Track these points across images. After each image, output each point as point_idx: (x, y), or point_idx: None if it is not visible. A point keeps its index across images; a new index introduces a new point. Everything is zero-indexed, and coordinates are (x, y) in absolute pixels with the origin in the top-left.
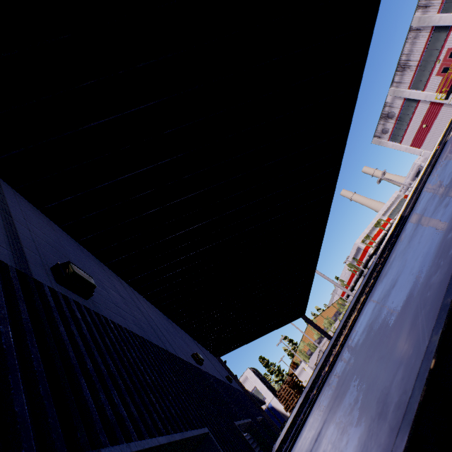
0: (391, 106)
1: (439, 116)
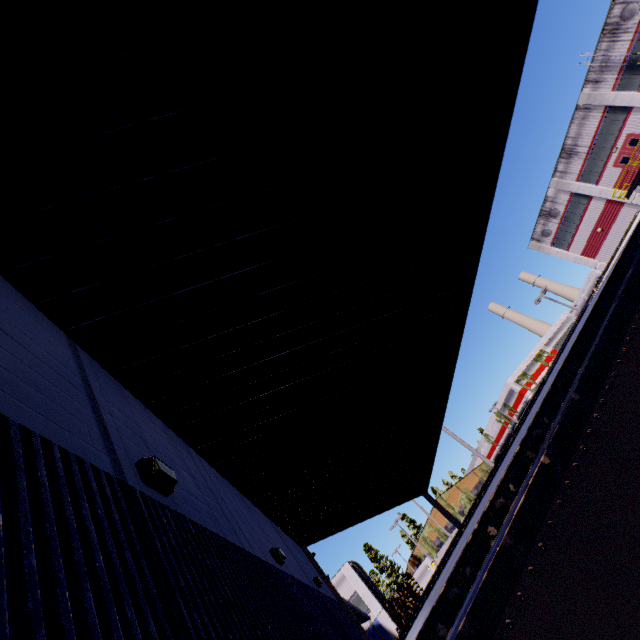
0: (554, 201)
1: (619, 219)
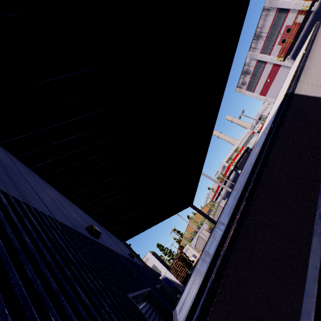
0: (249, 65)
1: (278, 74)
